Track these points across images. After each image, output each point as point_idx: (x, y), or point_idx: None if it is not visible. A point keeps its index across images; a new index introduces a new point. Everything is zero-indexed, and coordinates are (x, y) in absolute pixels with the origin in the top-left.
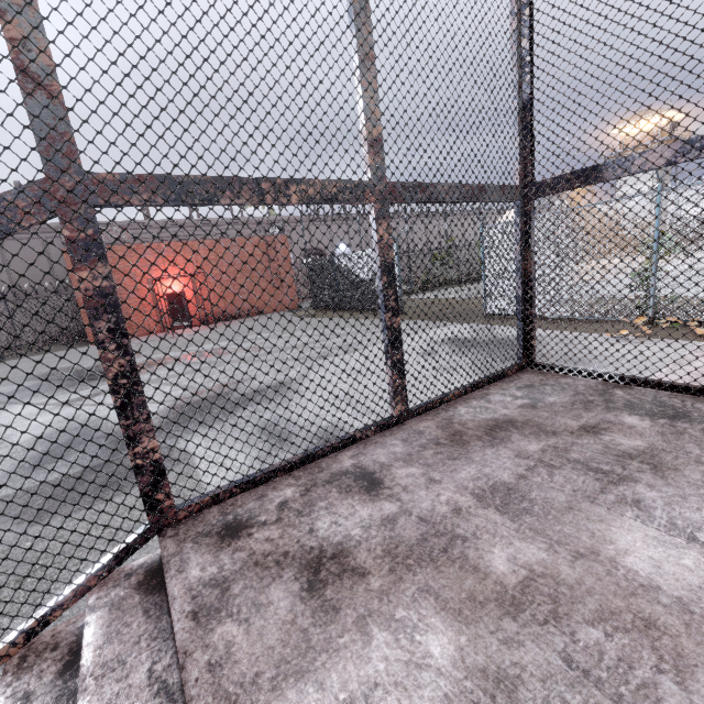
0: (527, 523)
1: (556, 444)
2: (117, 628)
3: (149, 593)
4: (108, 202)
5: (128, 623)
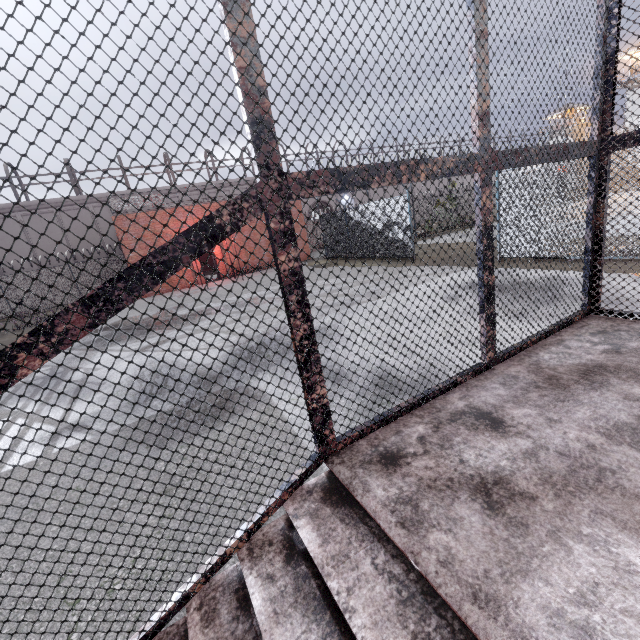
0: None
1: None
2: (326, 532)
3: (335, 506)
4: (298, 197)
5: (332, 528)
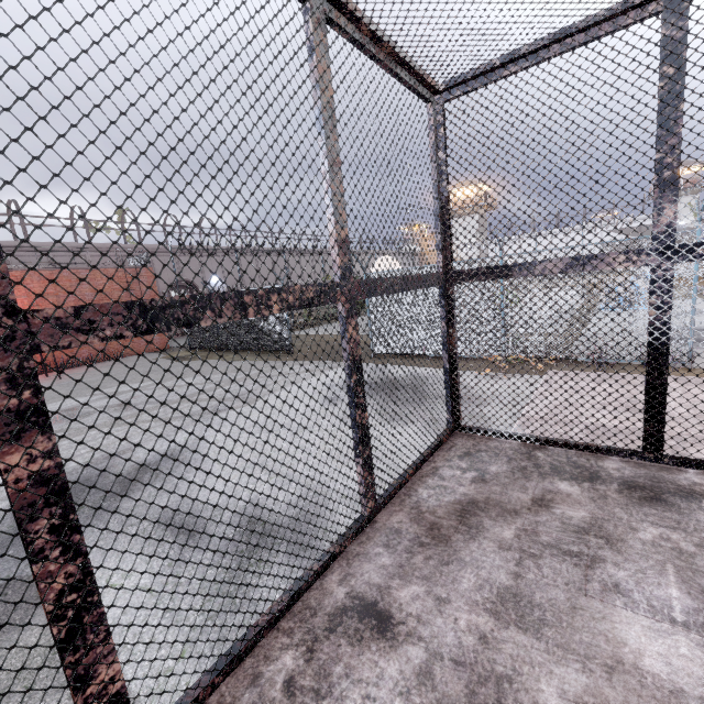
0: (550, 638)
1: (524, 527)
2: None
3: None
4: (55, 348)
5: None
